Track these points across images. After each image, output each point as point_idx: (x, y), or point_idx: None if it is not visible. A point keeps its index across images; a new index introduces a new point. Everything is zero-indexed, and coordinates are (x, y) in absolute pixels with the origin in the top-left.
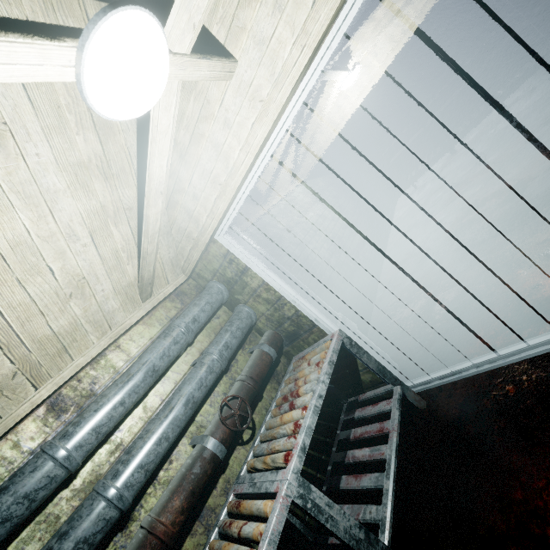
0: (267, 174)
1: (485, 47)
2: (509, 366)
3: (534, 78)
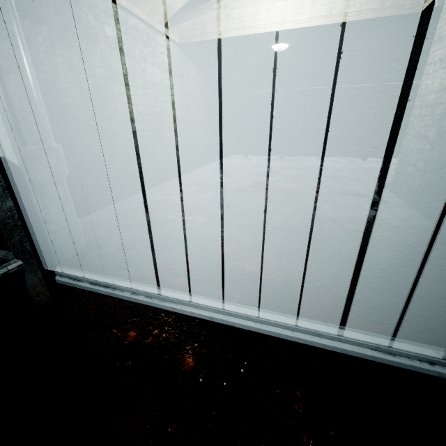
0: None
1: (345, 116)
2: (158, 310)
3: (344, 159)
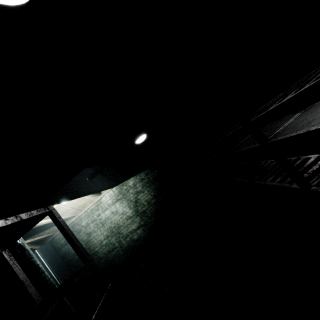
0: (68, 210)
1: None
2: None
3: None
